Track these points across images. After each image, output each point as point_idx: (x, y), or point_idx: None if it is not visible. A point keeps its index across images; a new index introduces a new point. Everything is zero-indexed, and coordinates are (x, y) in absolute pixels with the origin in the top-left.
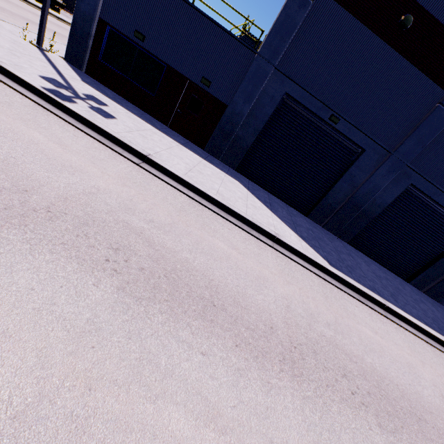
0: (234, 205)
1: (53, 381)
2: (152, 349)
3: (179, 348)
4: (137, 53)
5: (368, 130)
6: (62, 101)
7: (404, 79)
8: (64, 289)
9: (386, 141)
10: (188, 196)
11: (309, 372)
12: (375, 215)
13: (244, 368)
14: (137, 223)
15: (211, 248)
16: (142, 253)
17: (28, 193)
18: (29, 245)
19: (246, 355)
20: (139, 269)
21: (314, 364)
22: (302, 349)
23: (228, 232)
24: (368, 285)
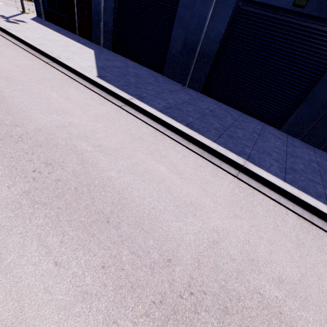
0: (46, 47)
1: None
2: None
3: None
4: None
5: None
6: None
7: None
8: None
9: None
10: (13, 43)
11: None
12: (215, 52)
13: None
14: None
15: None
16: None
17: None
18: None
19: None
20: None
21: None
22: None
23: (13, 52)
24: (134, 93)
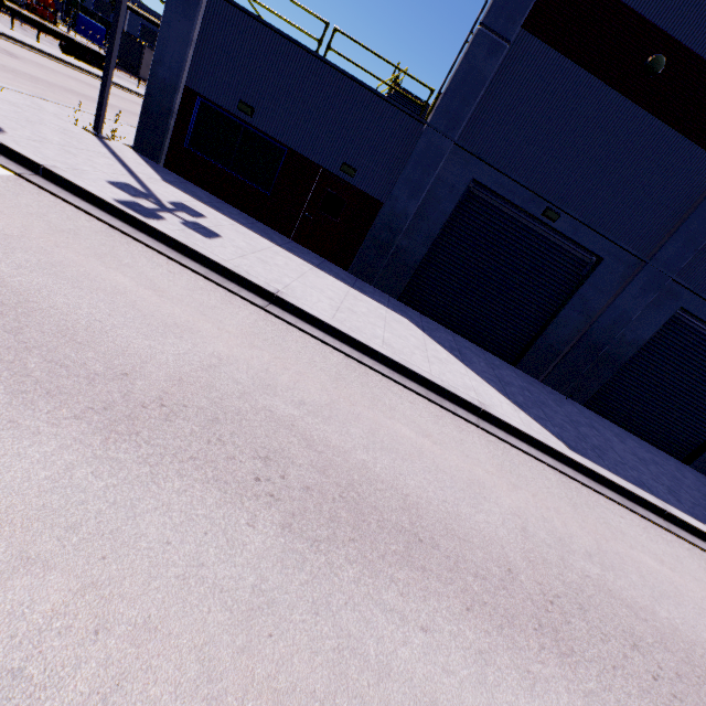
0: (411, 360)
1: (229, 702)
2: (352, 629)
3: (388, 623)
4: (242, 133)
5: (606, 228)
6: (145, 219)
7: (657, 149)
8: (211, 537)
9: (635, 243)
10: (342, 353)
11: (583, 646)
12: (626, 359)
13: (487, 648)
14: (283, 410)
15: (393, 439)
16: (301, 460)
17: (130, 379)
18: (148, 467)
19: (485, 625)
20: (303, 489)
21: (586, 630)
22: (561, 604)
23: (411, 408)
24: (631, 478)
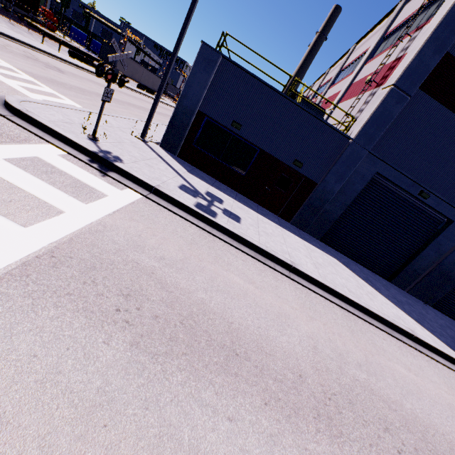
0: (366, 302)
1: None
2: None
3: None
4: (231, 138)
5: None
6: (215, 219)
7: None
8: None
9: None
10: (336, 305)
11: None
12: None
13: None
14: (359, 376)
15: (404, 381)
16: (396, 423)
17: (304, 379)
18: None
19: None
20: (415, 451)
21: None
22: None
23: (387, 345)
24: None
